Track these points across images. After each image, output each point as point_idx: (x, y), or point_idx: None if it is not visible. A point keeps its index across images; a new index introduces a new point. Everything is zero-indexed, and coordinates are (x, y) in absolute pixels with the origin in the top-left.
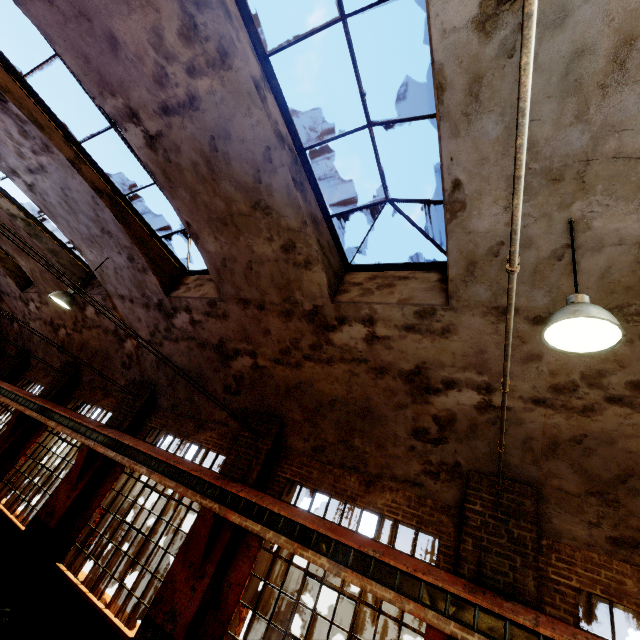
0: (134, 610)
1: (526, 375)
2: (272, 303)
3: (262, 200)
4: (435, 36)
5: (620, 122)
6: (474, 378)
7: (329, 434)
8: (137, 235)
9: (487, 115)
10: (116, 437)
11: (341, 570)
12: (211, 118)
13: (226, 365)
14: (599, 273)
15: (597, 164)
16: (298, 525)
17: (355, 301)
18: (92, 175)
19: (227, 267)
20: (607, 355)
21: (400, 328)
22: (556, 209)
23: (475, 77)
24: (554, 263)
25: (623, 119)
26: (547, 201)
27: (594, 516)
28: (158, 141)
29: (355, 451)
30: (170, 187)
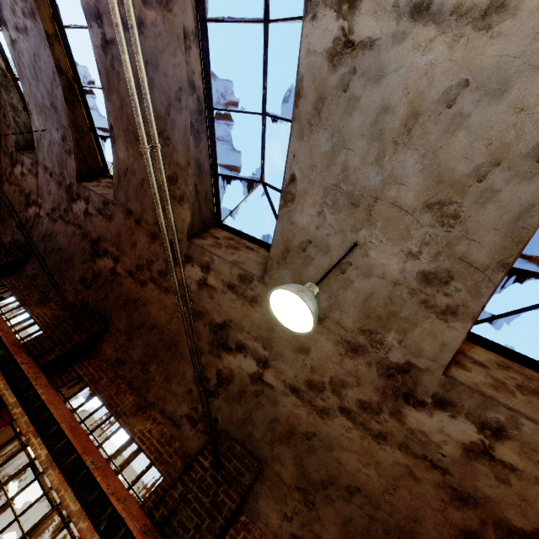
0: None
1: (294, 363)
2: (147, 222)
3: (166, 131)
4: (303, 51)
5: (401, 177)
6: (259, 350)
7: (136, 352)
8: (77, 122)
9: (323, 131)
10: None
11: (51, 467)
12: (149, 45)
13: (93, 260)
14: (364, 296)
15: (381, 204)
16: (48, 413)
17: (204, 247)
18: (61, 55)
19: (127, 177)
20: (352, 369)
21: (225, 283)
22: (350, 229)
23: (321, 96)
24: (339, 274)
25: (403, 175)
26: (346, 220)
27: (291, 510)
28: (110, 47)
29: (147, 375)
30: (108, 90)
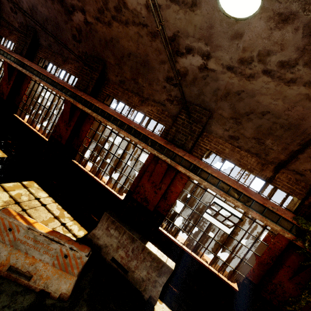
0: (48, 134)
1: (230, 49)
2: None
3: None
4: None
5: None
6: (202, 48)
7: (127, 74)
8: None
9: None
10: (19, 59)
11: (120, 131)
12: None
13: (70, 18)
14: None
15: None
16: (106, 113)
17: None
18: None
19: None
20: (278, 39)
21: None
22: None
23: None
24: None
25: None
26: None
27: (228, 127)
28: None
29: (138, 85)
30: None
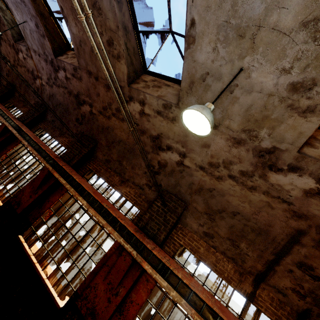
0: (7, 198)
1: (201, 154)
2: (102, 78)
3: (97, 2)
4: None
5: (283, 0)
6: (180, 148)
7: (114, 155)
8: (40, 10)
9: None
10: (19, 125)
11: (90, 208)
12: None
13: (79, 107)
14: (246, 107)
15: (263, 31)
16: (81, 186)
17: (138, 89)
18: None
19: (82, 47)
20: (236, 154)
21: (155, 111)
22: (237, 58)
23: None
24: (228, 94)
25: None
26: (234, 51)
27: (203, 222)
28: None
29: (122, 166)
30: None
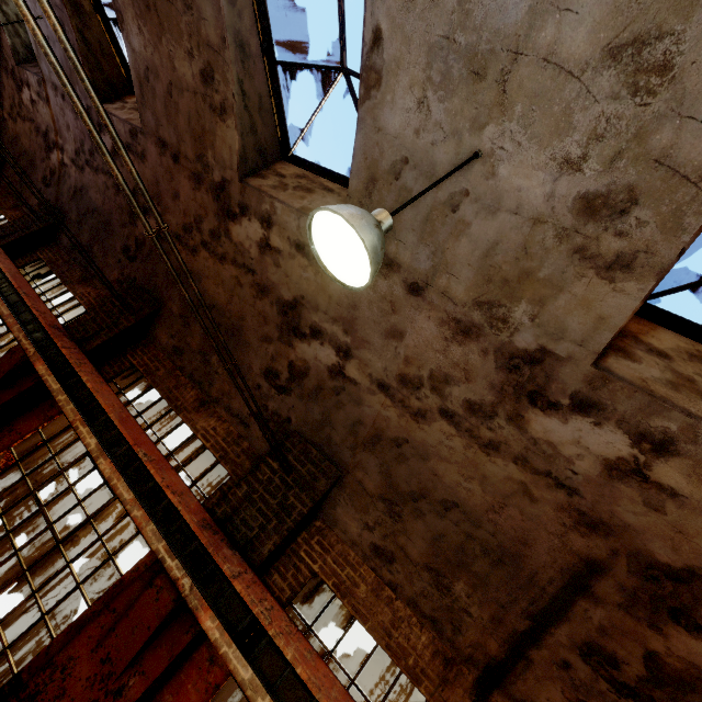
0: None
1: (384, 352)
2: (186, 157)
3: None
4: None
5: None
6: (339, 335)
7: (195, 340)
8: None
9: None
10: None
11: (102, 456)
12: None
13: (133, 222)
14: (485, 248)
15: (525, 64)
16: (96, 402)
17: (262, 189)
18: None
19: (150, 83)
20: (460, 360)
21: (292, 243)
22: (469, 128)
23: None
24: (448, 214)
25: None
26: (462, 109)
27: (373, 520)
28: None
29: (209, 367)
30: None
